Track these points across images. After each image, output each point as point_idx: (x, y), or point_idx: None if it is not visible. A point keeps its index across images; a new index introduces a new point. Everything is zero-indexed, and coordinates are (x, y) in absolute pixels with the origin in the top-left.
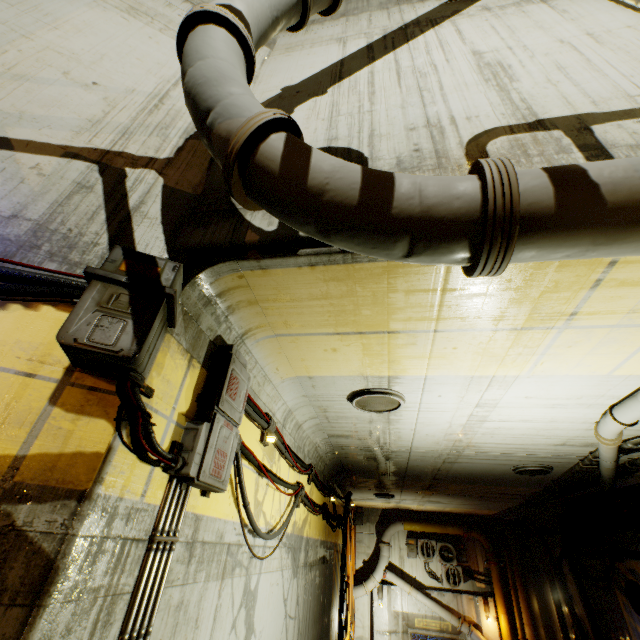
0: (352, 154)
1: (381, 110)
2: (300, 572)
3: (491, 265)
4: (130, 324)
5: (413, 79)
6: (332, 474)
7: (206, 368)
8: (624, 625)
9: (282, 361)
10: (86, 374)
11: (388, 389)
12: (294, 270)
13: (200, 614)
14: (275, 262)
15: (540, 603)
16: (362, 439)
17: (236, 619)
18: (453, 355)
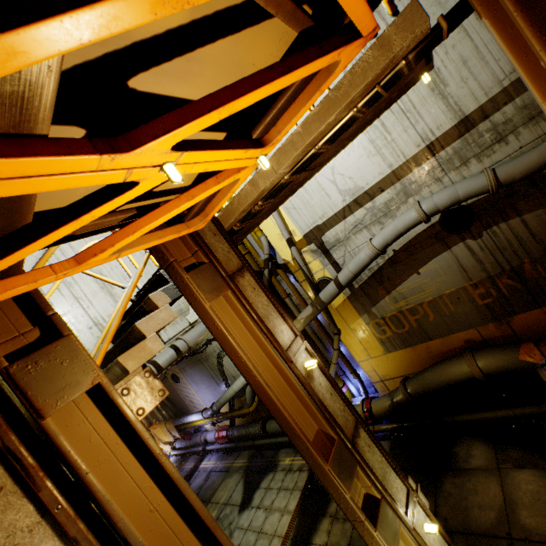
0: None
1: (67, 317)
2: None
3: None
4: None
5: (67, 288)
6: None
7: None
8: (174, 389)
9: None
10: None
11: None
12: None
13: None
14: None
15: None
16: None
17: None
18: None
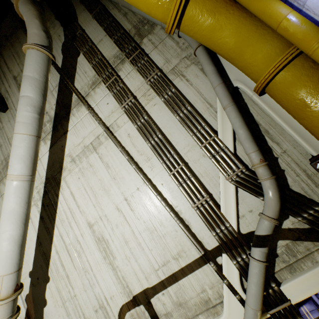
0: None
1: (78, 294)
2: None
3: None
4: None
5: (77, 259)
6: None
7: None
8: None
9: None
10: None
11: None
12: None
13: None
14: None
15: None
16: None
17: None
18: None
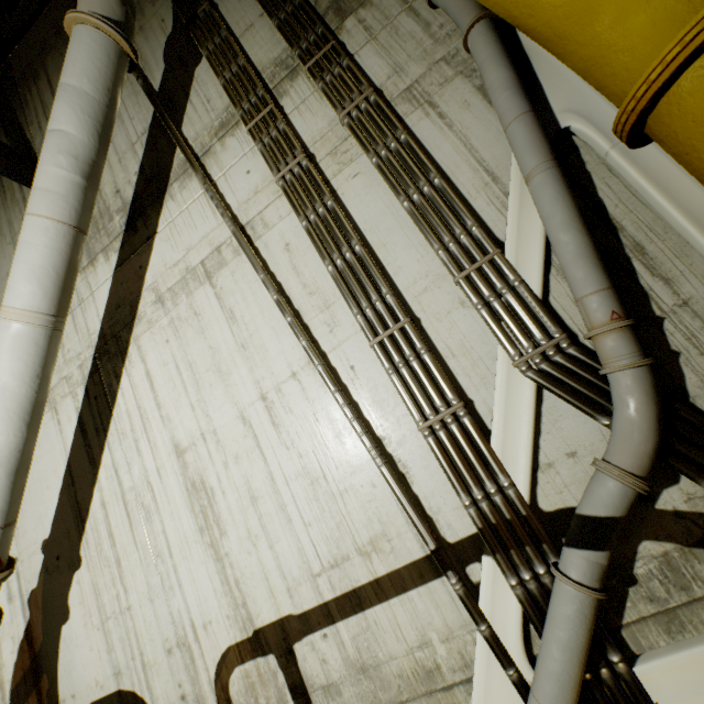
0: None
1: (136, 606)
2: None
3: None
4: None
5: (142, 525)
6: None
7: None
8: None
9: None
10: None
11: None
12: None
13: None
14: None
15: None
16: None
17: None
18: None
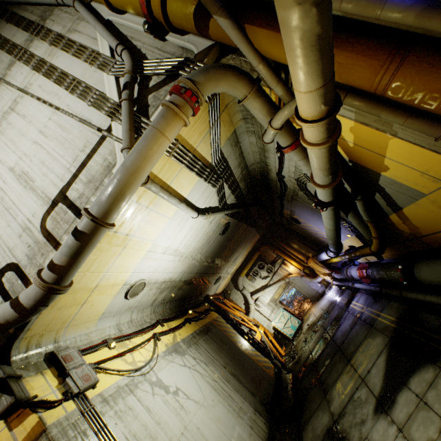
0: (11, 266)
1: (3, 233)
2: (188, 351)
3: (64, 292)
4: (5, 395)
5: (0, 204)
6: (181, 305)
7: (52, 366)
8: (303, 229)
9: (84, 325)
10: (12, 416)
11: (131, 285)
12: (38, 319)
13: (130, 406)
14: (29, 326)
15: (297, 243)
16: (162, 292)
17: (154, 392)
18: (125, 265)
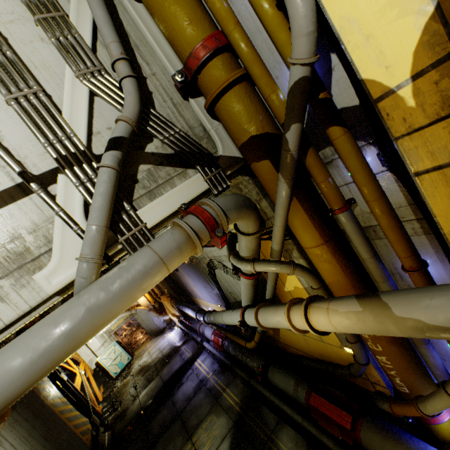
0: None
1: None
2: None
3: None
4: None
5: None
6: None
7: None
8: (176, 273)
9: None
10: None
11: None
12: None
13: None
14: None
15: None
16: None
17: None
18: None
